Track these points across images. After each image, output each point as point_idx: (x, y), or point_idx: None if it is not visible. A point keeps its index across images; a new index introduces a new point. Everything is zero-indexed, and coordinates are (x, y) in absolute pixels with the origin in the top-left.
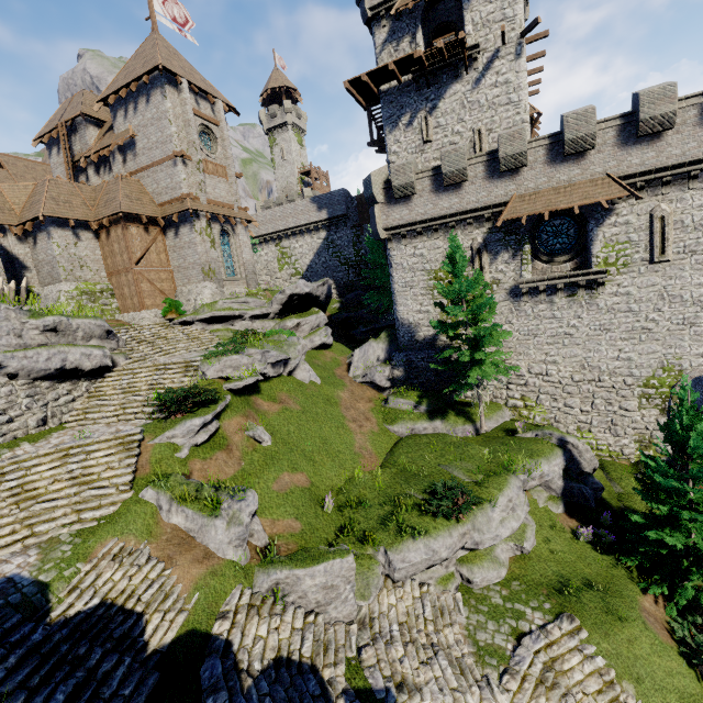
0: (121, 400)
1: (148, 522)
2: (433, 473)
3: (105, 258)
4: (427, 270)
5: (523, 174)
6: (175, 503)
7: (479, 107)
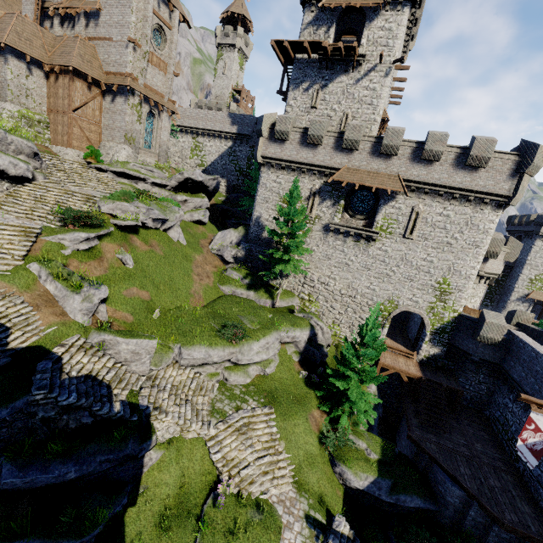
0: (32, 204)
1: (29, 282)
2: (232, 318)
3: (49, 97)
4: (280, 195)
5: (354, 154)
6: (51, 277)
7: (353, 98)
